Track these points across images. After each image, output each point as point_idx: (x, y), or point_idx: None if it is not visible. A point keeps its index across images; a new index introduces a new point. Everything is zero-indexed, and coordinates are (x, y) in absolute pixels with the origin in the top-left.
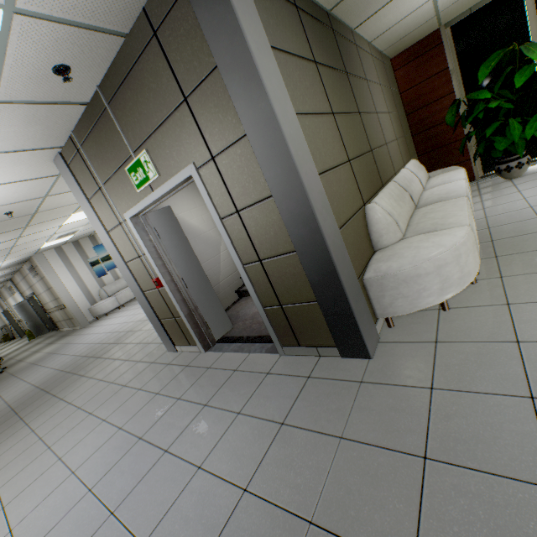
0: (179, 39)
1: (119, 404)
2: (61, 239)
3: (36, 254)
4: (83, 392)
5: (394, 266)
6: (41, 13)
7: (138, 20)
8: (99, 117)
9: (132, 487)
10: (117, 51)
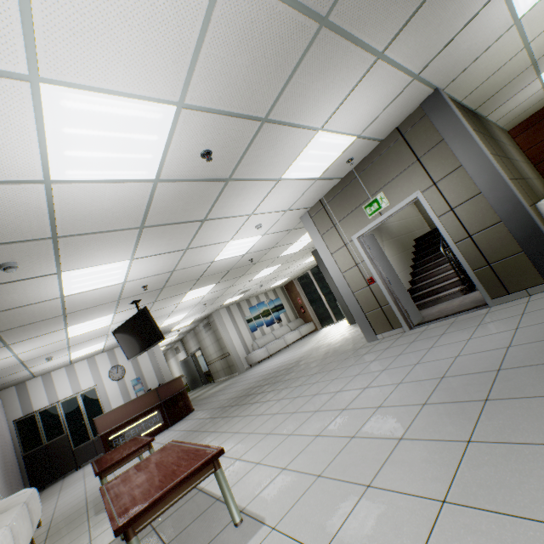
0: (418, 134)
1: (355, 360)
2: (236, 297)
3: (215, 311)
4: (305, 372)
5: None
6: (365, 136)
7: (391, 133)
8: (348, 183)
9: (419, 358)
10: (373, 149)
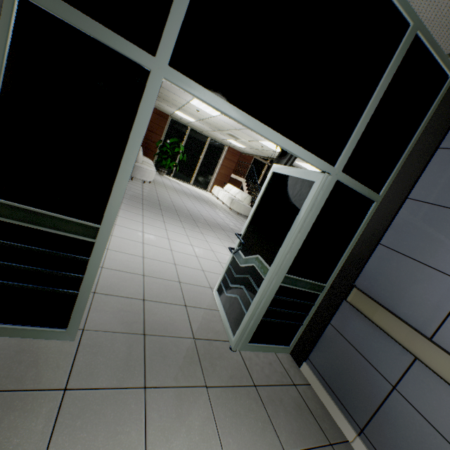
0: None
1: None
2: None
3: None
4: None
5: (143, 167)
6: None
7: None
8: None
9: None
10: None
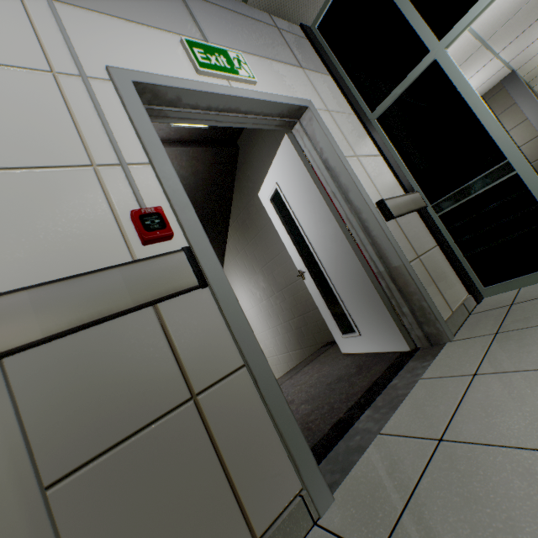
0: (497, 100)
1: None
2: None
3: None
4: None
5: None
6: None
7: None
8: None
9: None
10: None
